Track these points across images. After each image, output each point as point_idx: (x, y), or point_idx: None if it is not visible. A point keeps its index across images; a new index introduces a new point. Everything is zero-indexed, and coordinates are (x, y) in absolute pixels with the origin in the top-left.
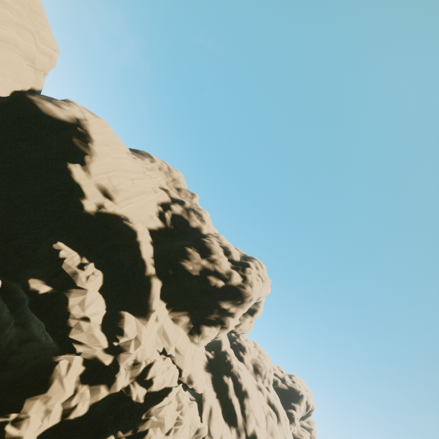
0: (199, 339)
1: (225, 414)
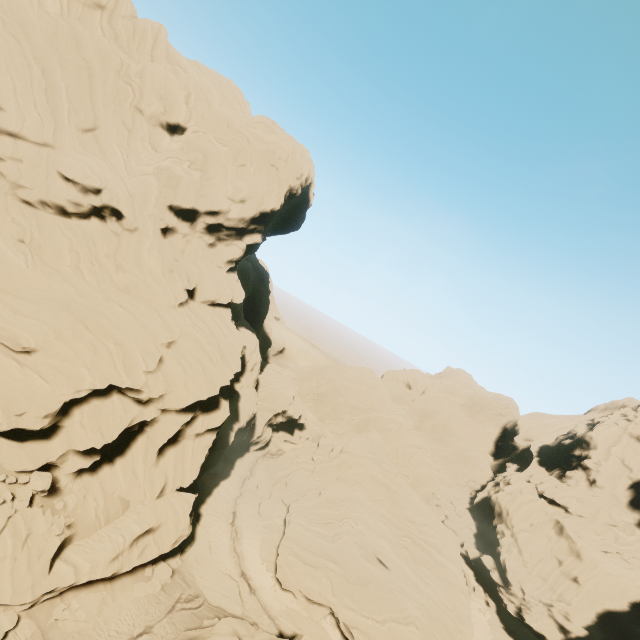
0: (566, 479)
1: None
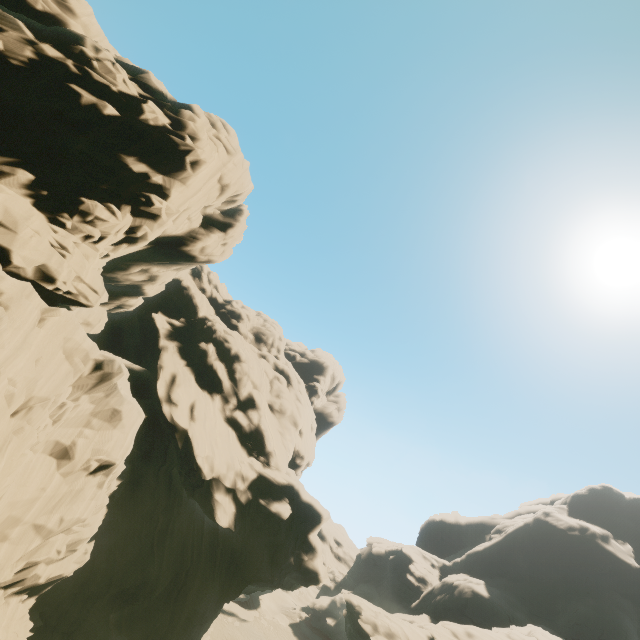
0: (74, 222)
1: (203, 383)
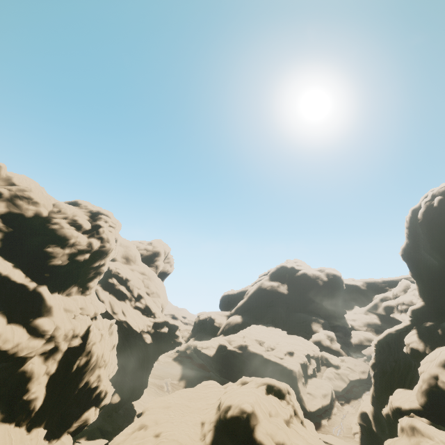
0: (89, 291)
1: (119, 298)
